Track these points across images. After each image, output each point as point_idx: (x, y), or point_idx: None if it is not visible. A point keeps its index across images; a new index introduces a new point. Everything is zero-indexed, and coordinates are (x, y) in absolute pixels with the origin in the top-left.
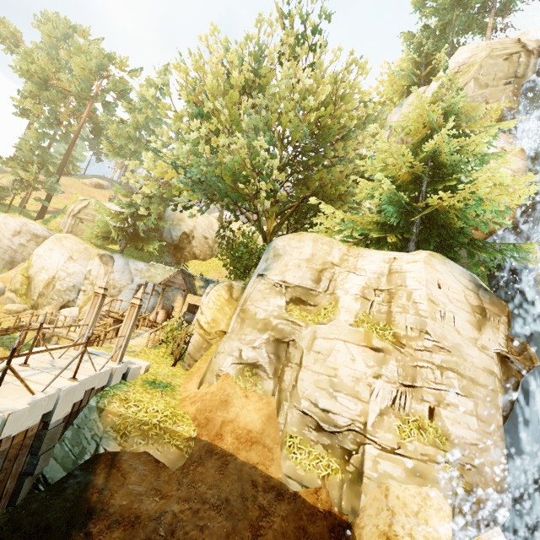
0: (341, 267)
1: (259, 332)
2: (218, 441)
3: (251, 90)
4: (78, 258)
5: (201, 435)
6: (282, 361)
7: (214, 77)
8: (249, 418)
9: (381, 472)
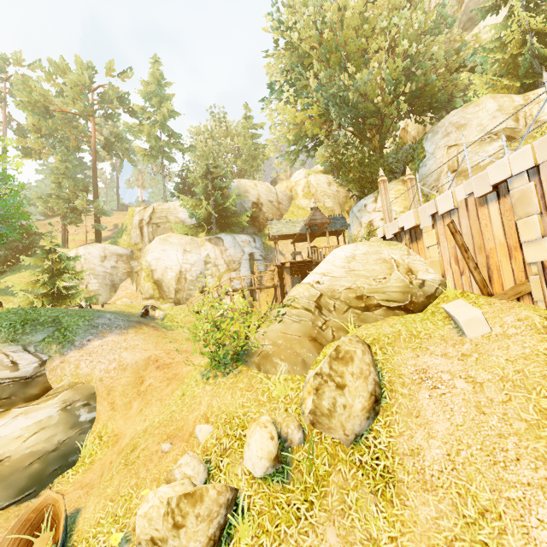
0: (526, 106)
1: None
2: None
3: None
4: (190, 249)
5: None
6: None
7: None
8: None
9: None
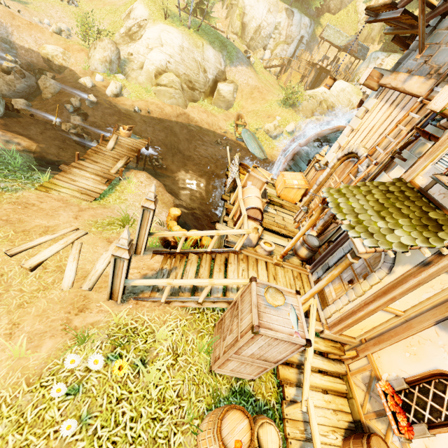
0: None
1: None
2: None
3: None
4: (272, 11)
5: None
6: None
7: None
8: None
9: None
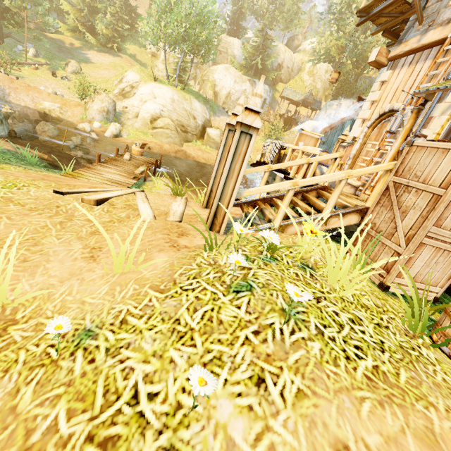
0: None
1: None
2: None
3: None
4: (238, 82)
5: None
6: None
7: None
8: None
9: None
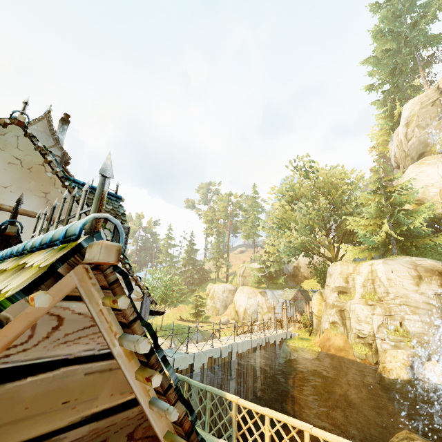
0: (354, 274)
1: (331, 309)
2: (329, 351)
3: (295, 200)
4: (251, 296)
5: (322, 350)
6: (344, 318)
7: (279, 210)
8: (338, 342)
9: (383, 348)
